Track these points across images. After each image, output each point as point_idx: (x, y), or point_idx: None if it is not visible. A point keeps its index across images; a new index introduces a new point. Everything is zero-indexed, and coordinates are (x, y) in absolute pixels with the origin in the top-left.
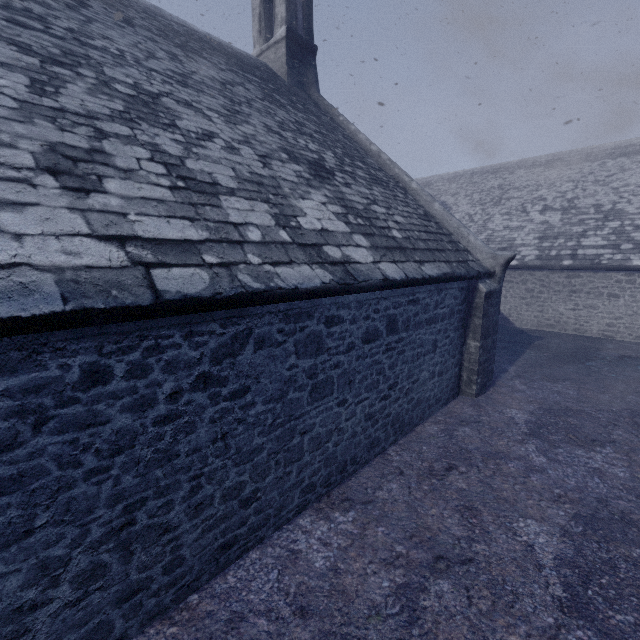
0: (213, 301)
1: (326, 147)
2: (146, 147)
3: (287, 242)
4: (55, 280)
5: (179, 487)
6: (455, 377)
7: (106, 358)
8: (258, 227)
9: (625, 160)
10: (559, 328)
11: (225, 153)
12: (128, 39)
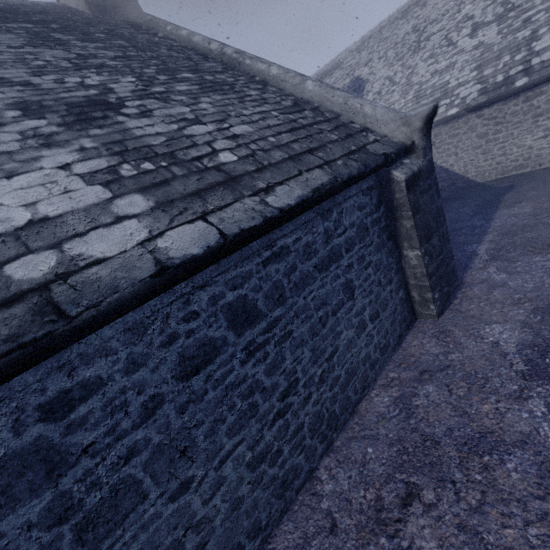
0: None
1: (125, 72)
2: None
3: None
4: None
5: None
6: (402, 304)
7: None
8: None
9: None
10: (531, 165)
11: None
12: None
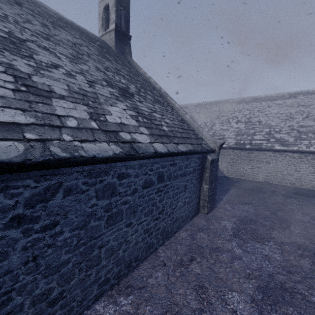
0: (24, 165)
1: (131, 82)
2: (3, 65)
3: (95, 128)
4: None
5: None
6: (196, 204)
7: None
8: (76, 118)
9: (270, 102)
10: (245, 177)
11: (64, 76)
12: (14, 11)
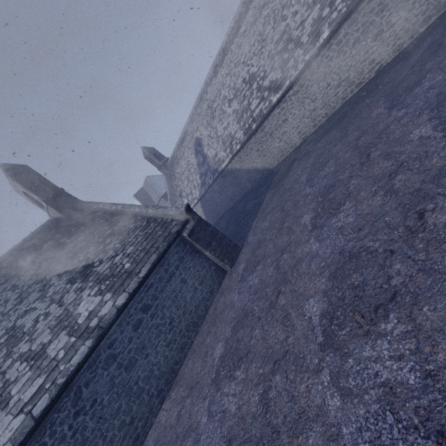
0: (53, 400)
1: (89, 246)
2: (18, 360)
3: (74, 342)
4: (10, 442)
5: (98, 443)
6: (215, 271)
7: (41, 441)
8: (62, 348)
9: (236, 40)
10: (286, 153)
11: (44, 322)
12: None
